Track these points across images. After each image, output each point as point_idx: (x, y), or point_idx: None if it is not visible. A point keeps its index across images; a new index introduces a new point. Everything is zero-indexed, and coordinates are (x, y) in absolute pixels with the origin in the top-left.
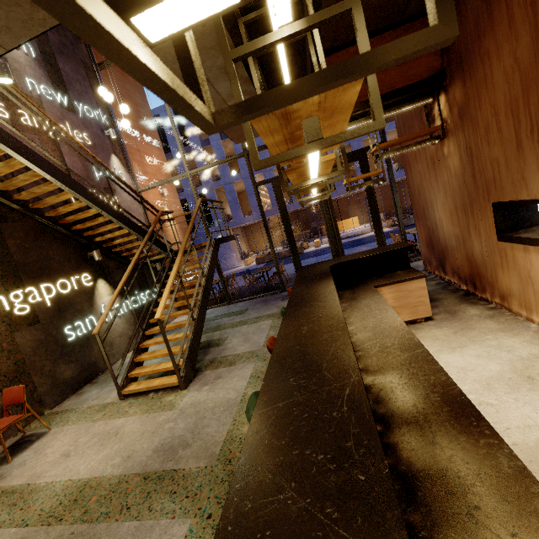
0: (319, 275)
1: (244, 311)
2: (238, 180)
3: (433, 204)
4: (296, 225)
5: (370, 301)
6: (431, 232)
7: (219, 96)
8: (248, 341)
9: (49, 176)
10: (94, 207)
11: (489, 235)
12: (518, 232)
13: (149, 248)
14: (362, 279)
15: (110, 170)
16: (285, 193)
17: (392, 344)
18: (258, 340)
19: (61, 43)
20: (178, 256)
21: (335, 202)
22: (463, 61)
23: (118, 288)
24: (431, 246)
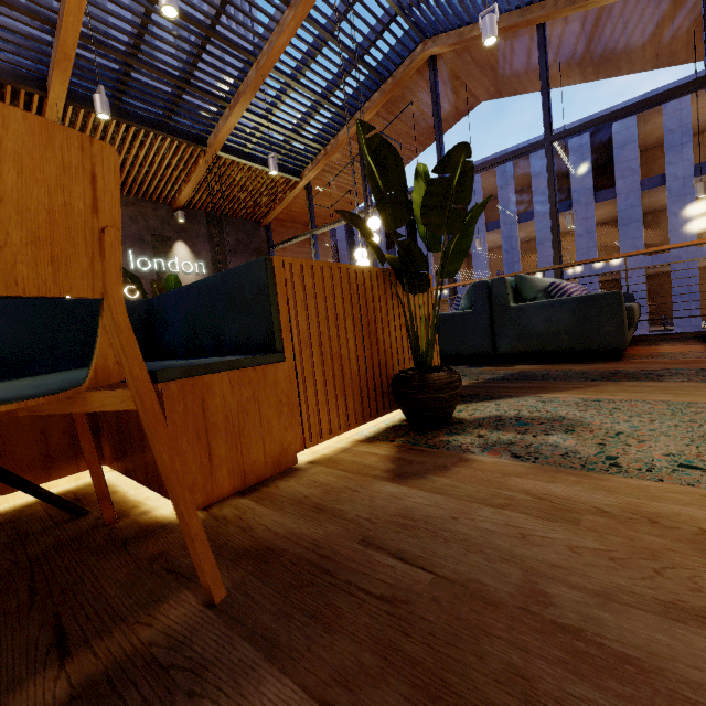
0: None
1: None
2: None
3: None
4: None
5: None
6: None
7: None
8: None
9: None
10: None
11: None
12: None
13: None
14: None
15: None
16: None
17: None
18: None
19: (237, 241)
20: None
21: None
22: None
23: None
24: None
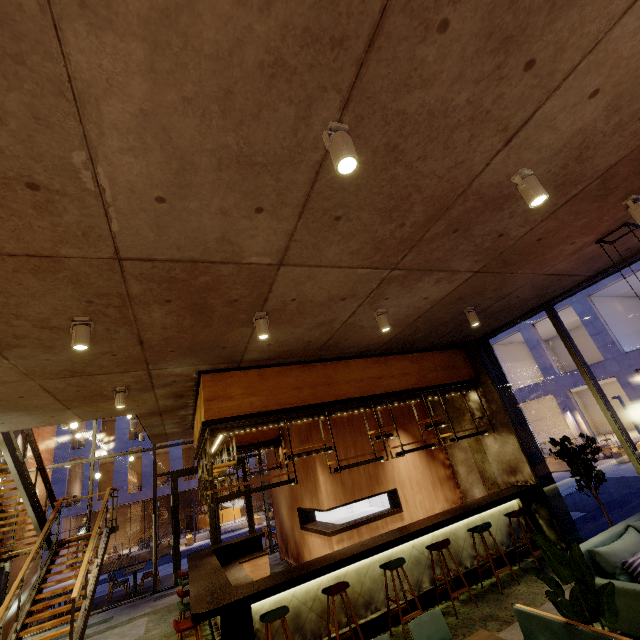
0: (206, 555)
1: (109, 618)
2: (108, 451)
3: (281, 504)
4: (164, 514)
5: (235, 569)
6: (282, 524)
7: (164, 428)
8: (127, 635)
9: (15, 469)
10: (23, 494)
11: (299, 526)
12: (307, 524)
13: (46, 537)
14: (233, 559)
15: (42, 460)
16: (160, 470)
17: (241, 581)
18: (138, 632)
19: None
20: (91, 542)
21: (218, 486)
22: (285, 439)
23: (19, 577)
24: (282, 535)
